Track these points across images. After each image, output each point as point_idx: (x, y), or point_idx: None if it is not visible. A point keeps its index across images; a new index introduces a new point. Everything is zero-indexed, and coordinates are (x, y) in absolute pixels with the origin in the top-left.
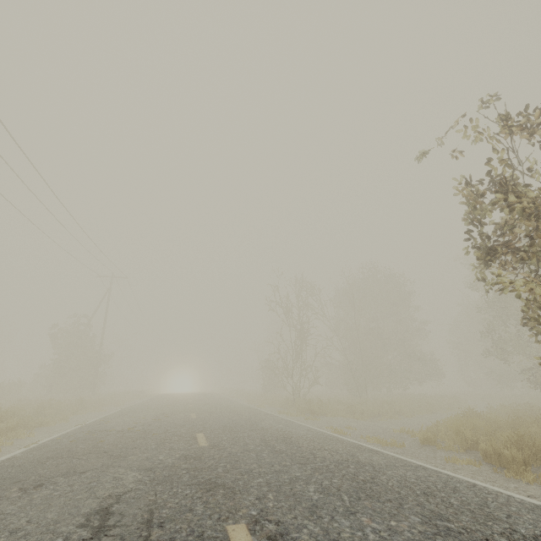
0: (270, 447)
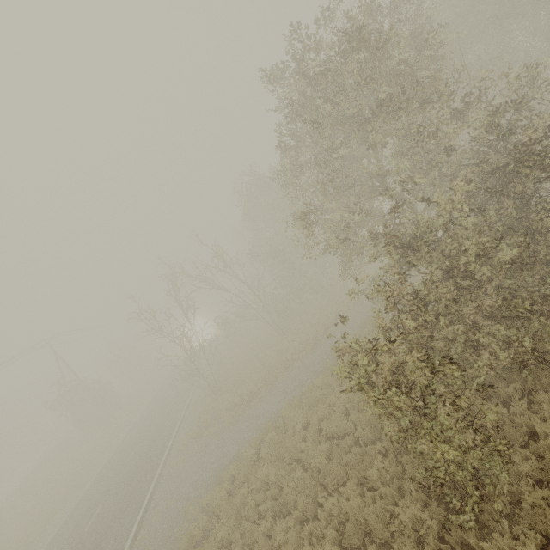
0: None
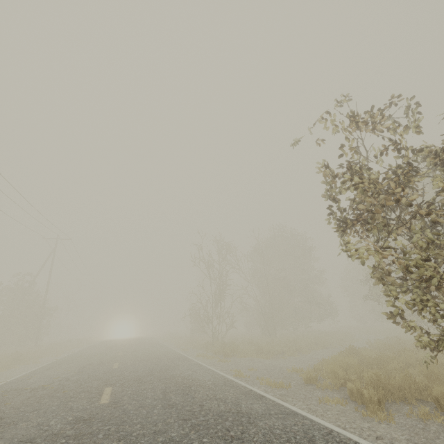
0: (166, 400)
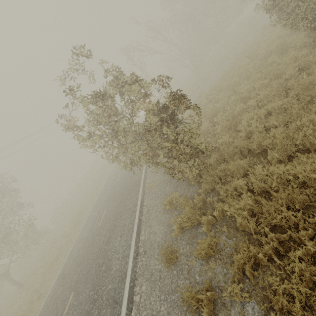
0: (125, 176)
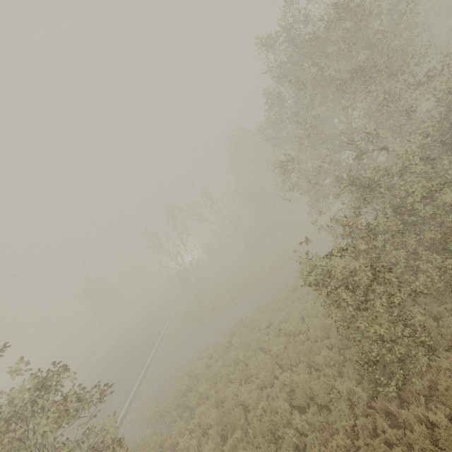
0: None
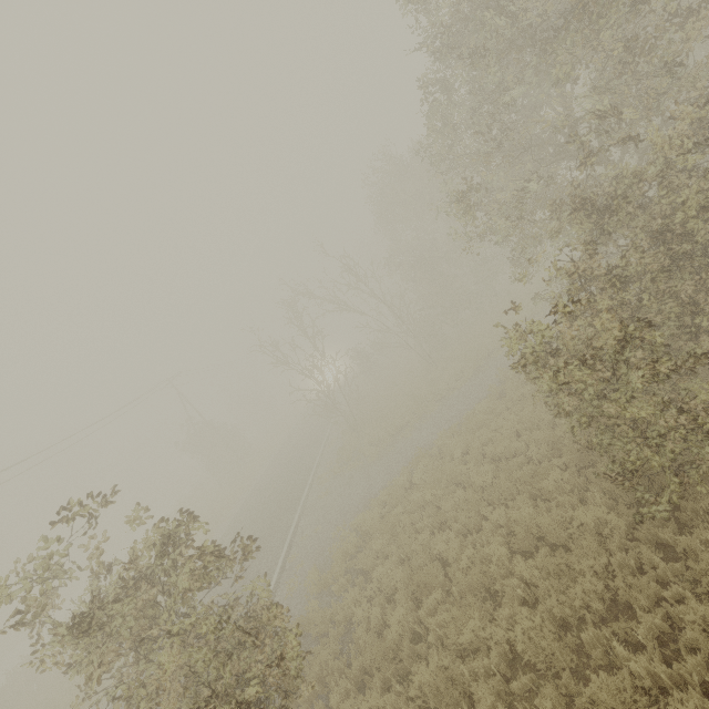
0: None
